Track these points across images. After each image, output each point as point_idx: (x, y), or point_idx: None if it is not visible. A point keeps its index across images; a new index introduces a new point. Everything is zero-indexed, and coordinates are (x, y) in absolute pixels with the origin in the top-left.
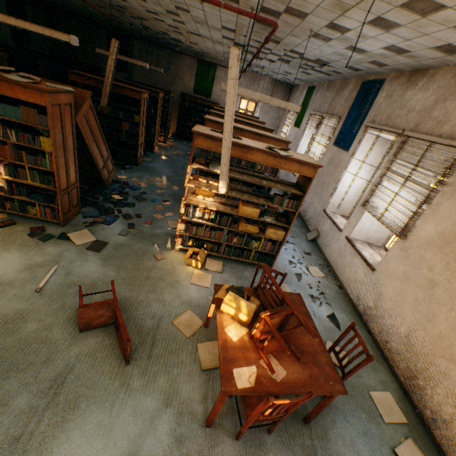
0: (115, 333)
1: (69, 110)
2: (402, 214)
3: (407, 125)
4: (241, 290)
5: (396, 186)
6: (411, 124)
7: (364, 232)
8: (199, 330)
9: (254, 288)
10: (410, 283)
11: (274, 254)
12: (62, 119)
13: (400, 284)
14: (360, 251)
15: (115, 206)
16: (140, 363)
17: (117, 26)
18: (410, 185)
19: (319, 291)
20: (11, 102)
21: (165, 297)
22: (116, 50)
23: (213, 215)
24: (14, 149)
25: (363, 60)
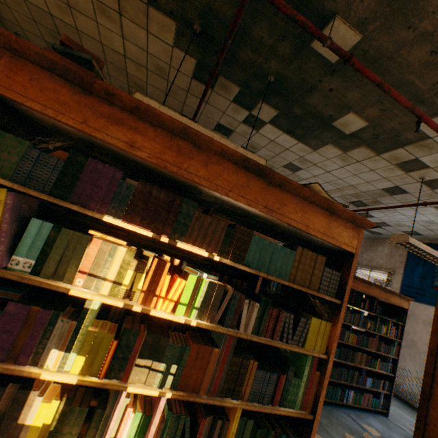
0: None
1: None
2: None
3: None
4: None
5: None
6: None
7: None
8: None
9: None
10: None
11: None
12: None
13: None
14: None
15: None
16: None
17: None
18: None
19: None
20: None
21: None
22: None
23: None
24: (232, 355)
25: None
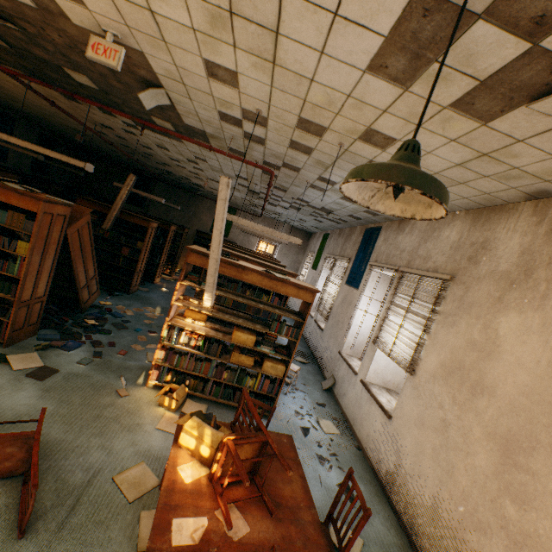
0: (19, 489)
1: (62, 220)
2: (408, 347)
3: (402, 263)
4: (211, 417)
5: (400, 318)
6: (405, 261)
7: (380, 374)
8: (151, 492)
9: (232, 422)
10: (426, 427)
11: (274, 396)
12: (51, 227)
13: (417, 431)
14: (375, 396)
15: (84, 332)
16: (42, 537)
17: (143, 170)
18: (410, 316)
19: (330, 450)
20: (1, 208)
21: (114, 443)
22: (132, 183)
23: (201, 341)
24: None
25: (358, 209)
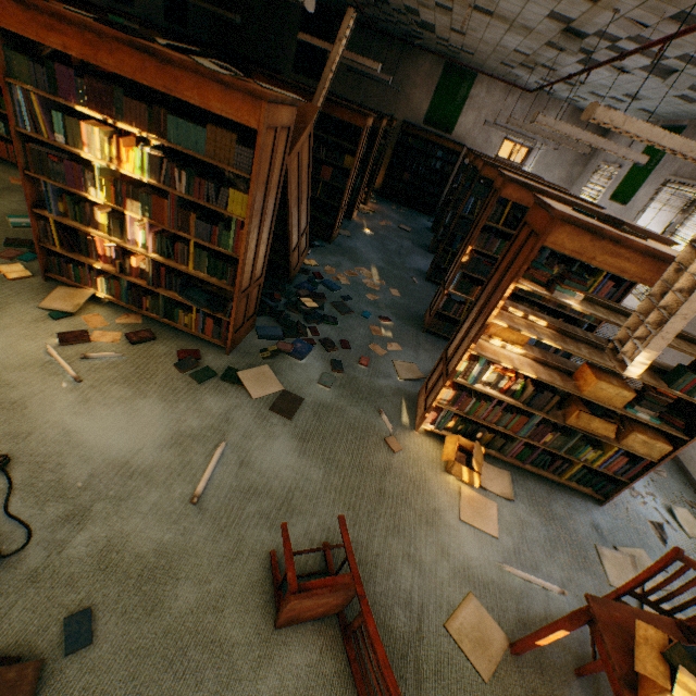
0: (340, 642)
1: (284, 139)
2: None
3: None
4: None
5: None
6: None
7: None
8: (503, 659)
9: (683, 624)
10: None
11: (624, 480)
12: (272, 157)
13: None
14: None
15: (305, 320)
16: None
17: None
18: None
19: None
20: (185, 116)
21: (420, 551)
22: (347, 33)
23: (519, 384)
24: (178, 207)
25: None
